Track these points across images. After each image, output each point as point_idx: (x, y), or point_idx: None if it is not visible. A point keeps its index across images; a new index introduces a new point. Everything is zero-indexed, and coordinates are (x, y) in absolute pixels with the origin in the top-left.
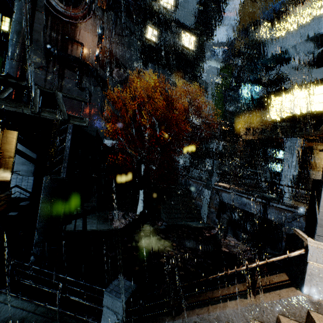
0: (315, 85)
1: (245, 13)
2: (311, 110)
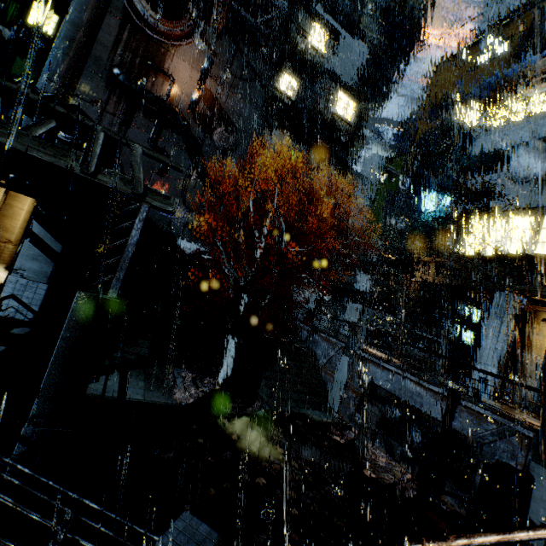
0: (544, 212)
1: (439, 82)
2: (535, 252)
